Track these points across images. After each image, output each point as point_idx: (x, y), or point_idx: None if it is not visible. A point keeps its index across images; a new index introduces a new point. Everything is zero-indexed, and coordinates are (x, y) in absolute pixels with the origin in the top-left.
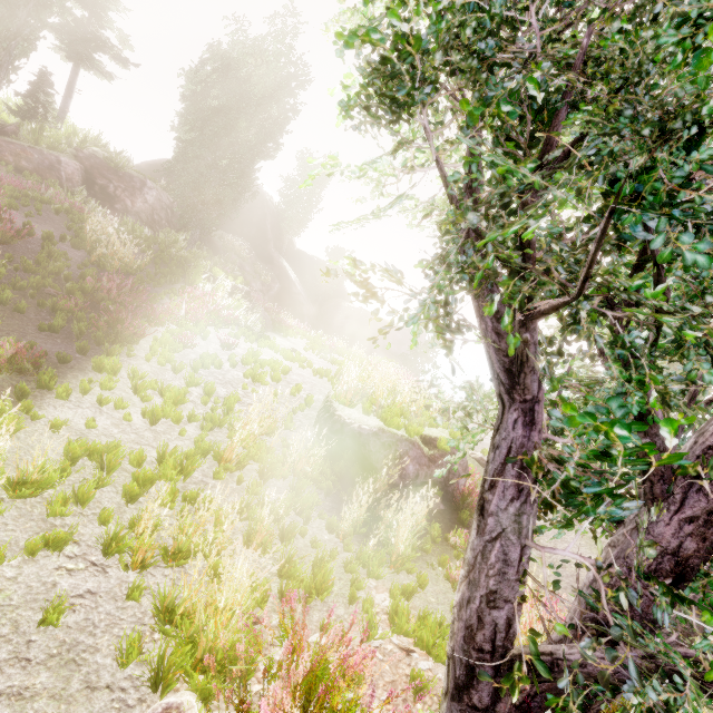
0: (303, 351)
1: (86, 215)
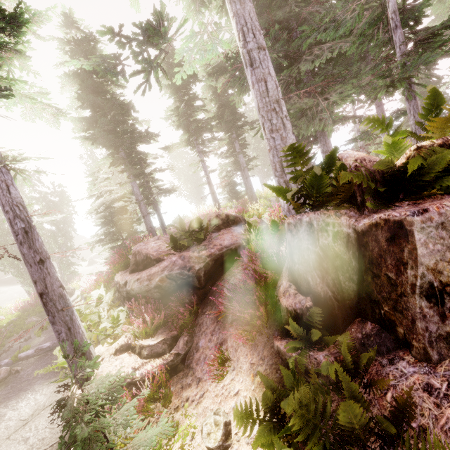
0: None
1: None
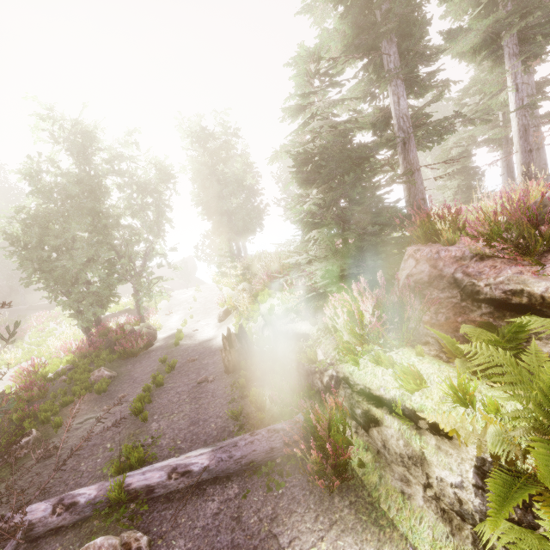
0: None
1: None
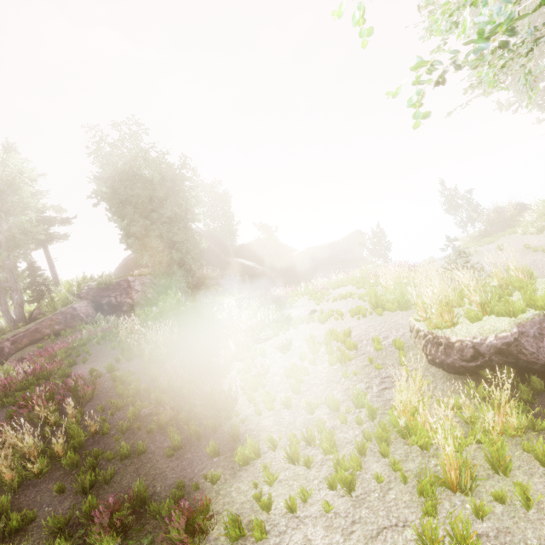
0: (317, 306)
1: (116, 331)
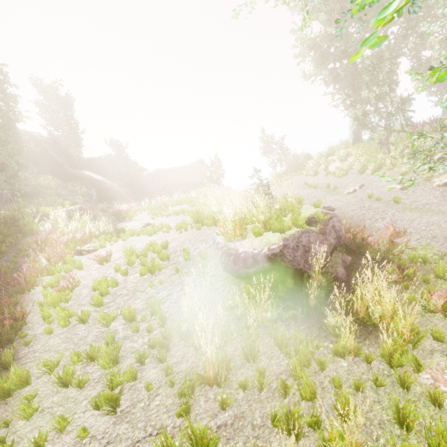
0: (152, 220)
1: None
